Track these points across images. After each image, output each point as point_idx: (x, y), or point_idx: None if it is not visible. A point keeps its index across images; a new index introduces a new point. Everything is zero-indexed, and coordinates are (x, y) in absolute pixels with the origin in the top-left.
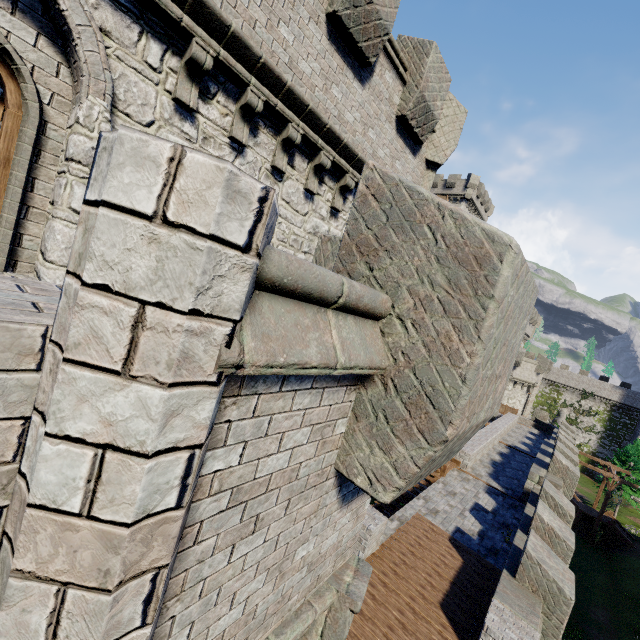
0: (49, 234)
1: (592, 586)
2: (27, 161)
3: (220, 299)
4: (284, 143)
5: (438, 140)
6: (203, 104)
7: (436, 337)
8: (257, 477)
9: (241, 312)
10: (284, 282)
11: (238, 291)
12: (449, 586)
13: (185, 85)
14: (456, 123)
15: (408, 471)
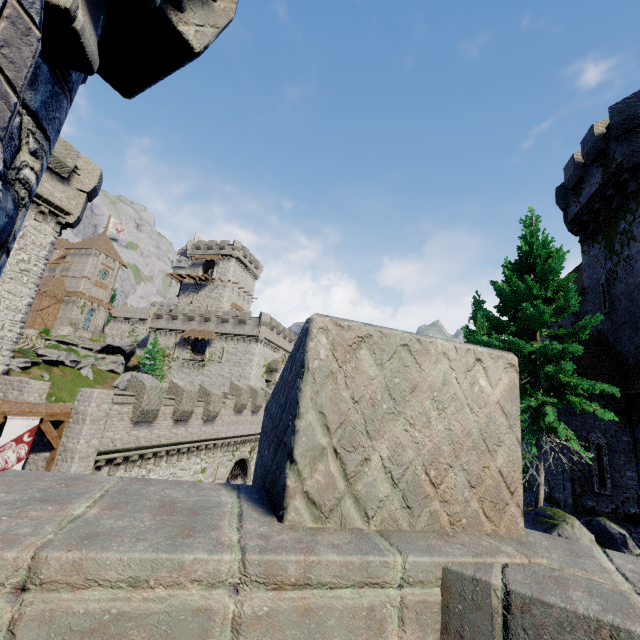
0: None
1: None
2: None
3: None
4: None
5: (84, 180)
6: None
7: None
8: None
9: None
10: None
11: None
12: None
13: None
14: (95, 174)
15: None
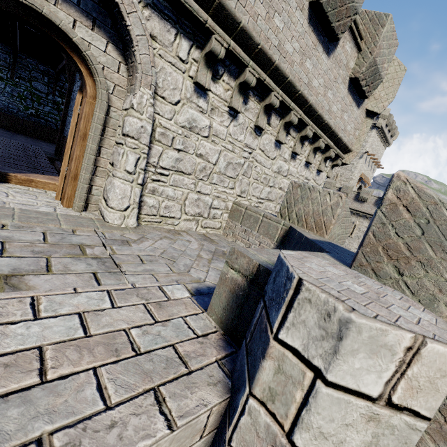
0: (110, 188)
1: None
2: (98, 136)
3: None
4: (266, 107)
5: (378, 94)
6: (213, 83)
7: None
8: None
9: None
10: None
11: None
12: None
13: (203, 71)
14: (396, 79)
15: None
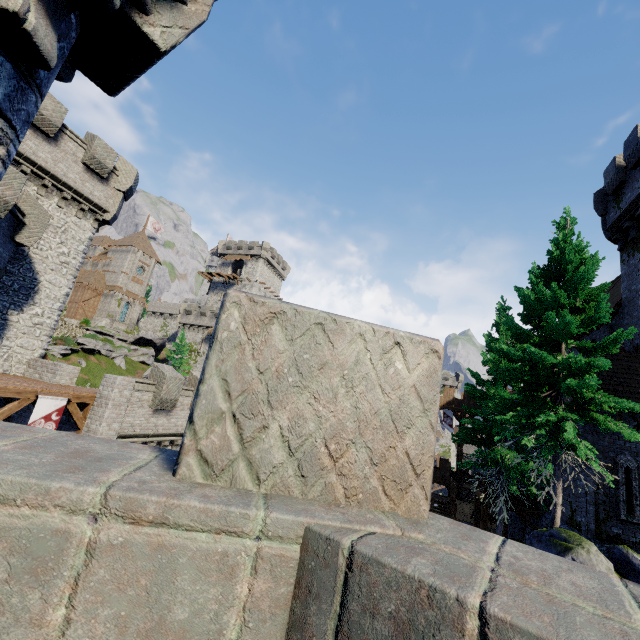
0: None
1: None
2: None
3: None
4: None
5: (121, 180)
6: None
7: None
8: None
9: None
10: None
11: None
12: None
13: None
14: (132, 174)
15: None
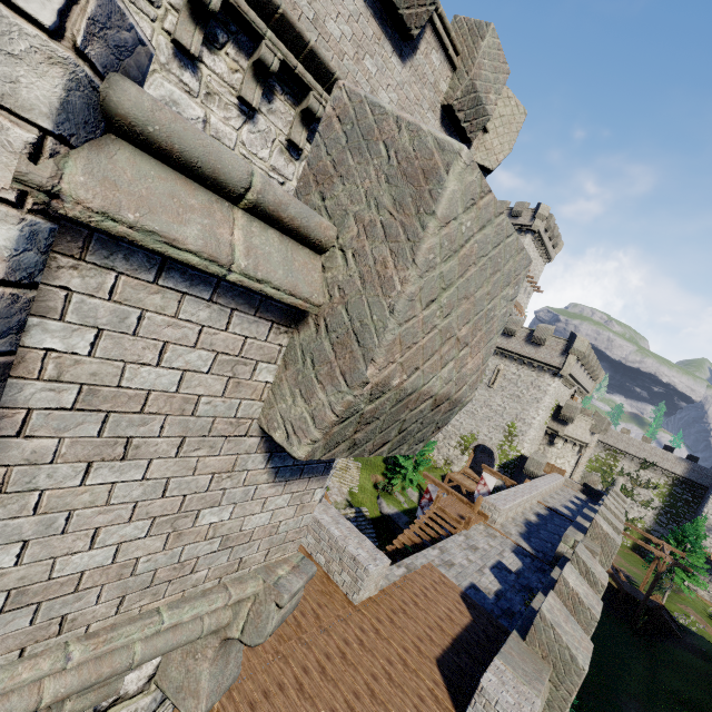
0: None
1: (627, 675)
2: None
3: (15, 88)
4: (304, 115)
5: (491, 142)
6: (209, 53)
7: (373, 266)
8: (124, 386)
9: (56, 124)
10: (149, 131)
11: (45, 89)
12: (451, 642)
13: (187, 26)
14: (513, 125)
15: (325, 419)
